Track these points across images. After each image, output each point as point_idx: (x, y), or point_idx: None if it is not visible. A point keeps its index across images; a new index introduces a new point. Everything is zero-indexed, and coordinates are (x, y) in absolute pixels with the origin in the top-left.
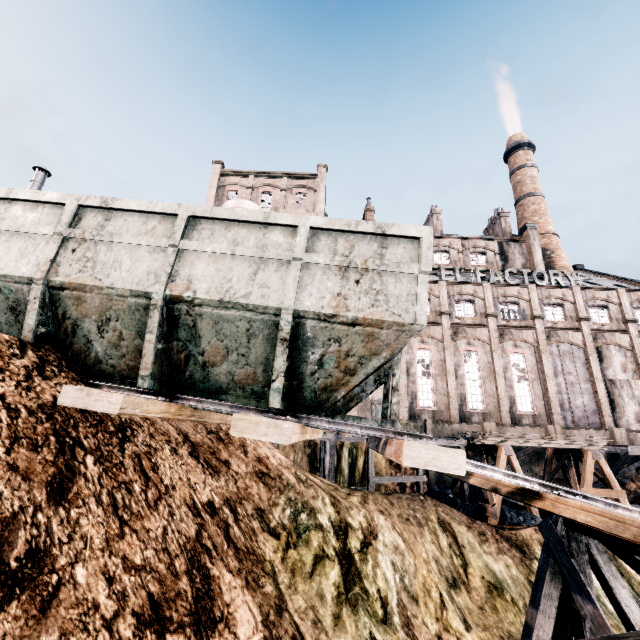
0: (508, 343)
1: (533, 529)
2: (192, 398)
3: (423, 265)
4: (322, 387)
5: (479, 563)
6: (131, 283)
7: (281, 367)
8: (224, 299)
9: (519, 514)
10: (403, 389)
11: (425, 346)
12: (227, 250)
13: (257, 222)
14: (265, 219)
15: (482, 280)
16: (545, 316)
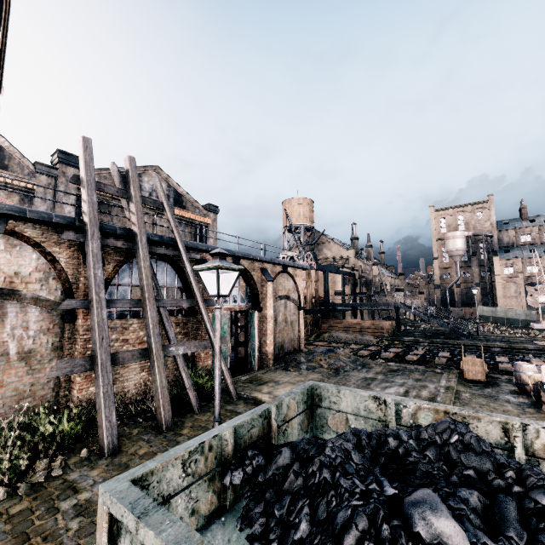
0: None
1: None
2: (510, 326)
3: (535, 315)
4: (524, 324)
5: None
6: (501, 316)
7: (520, 323)
8: (512, 318)
9: None
10: None
11: None
12: (512, 313)
13: (514, 310)
14: (515, 310)
15: None
16: None
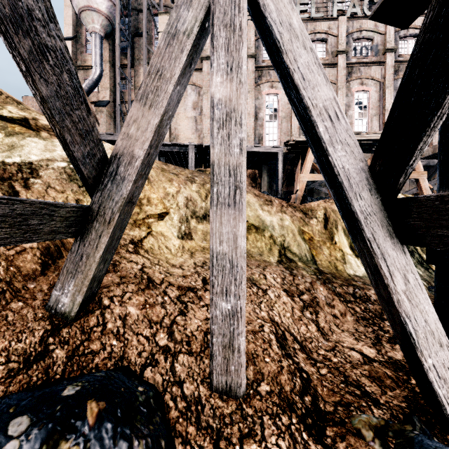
0: (355, 82)
1: (323, 200)
2: None
3: None
4: None
5: (249, 214)
6: None
7: None
8: None
9: (320, 199)
10: (251, 131)
11: (274, 91)
12: None
13: None
14: None
15: (339, 14)
16: (398, 50)
